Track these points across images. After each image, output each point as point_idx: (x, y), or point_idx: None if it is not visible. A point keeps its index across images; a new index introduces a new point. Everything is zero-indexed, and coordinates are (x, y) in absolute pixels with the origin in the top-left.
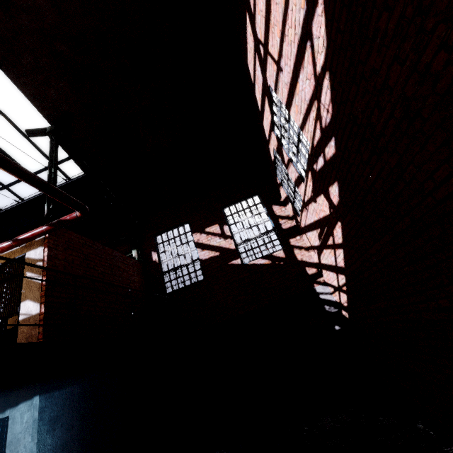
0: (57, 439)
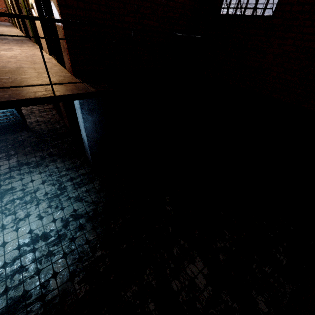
0: (95, 118)
